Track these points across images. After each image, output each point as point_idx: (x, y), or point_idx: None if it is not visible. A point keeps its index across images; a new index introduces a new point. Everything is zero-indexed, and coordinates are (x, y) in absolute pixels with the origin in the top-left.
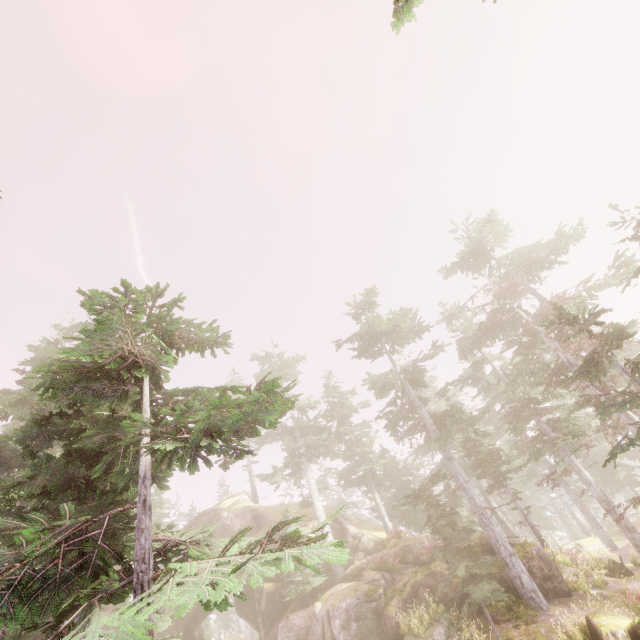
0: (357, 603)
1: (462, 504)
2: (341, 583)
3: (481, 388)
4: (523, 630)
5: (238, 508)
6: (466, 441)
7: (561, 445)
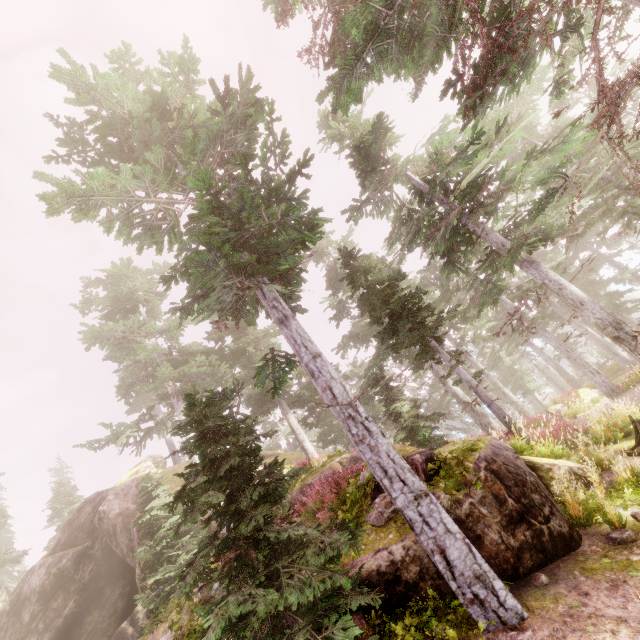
0: None
1: (402, 397)
2: None
3: (398, 221)
4: None
5: (123, 484)
6: (365, 296)
7: (525, 257)
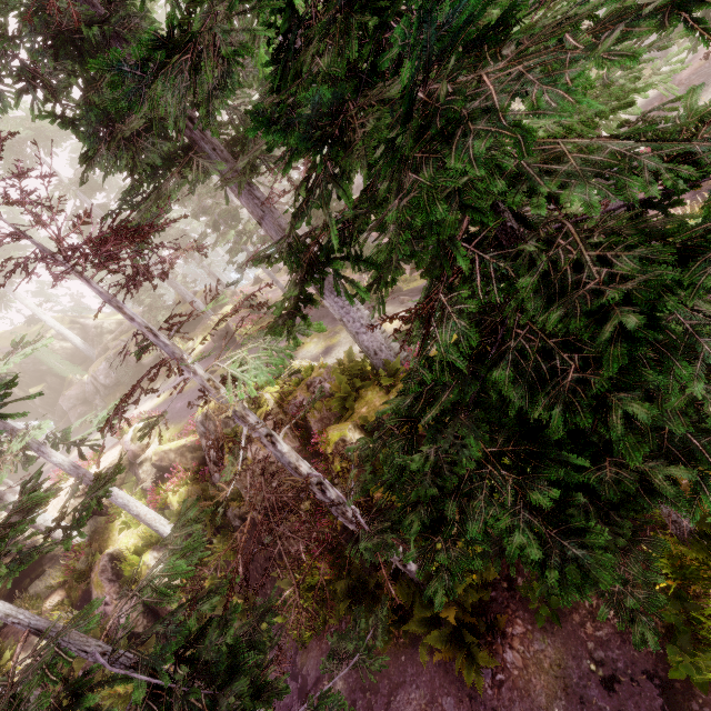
0: (107, 361)
1: (176, 273)
2: (98, 359)
3: None
4: (202, 330)
5: None
6: None
7: None
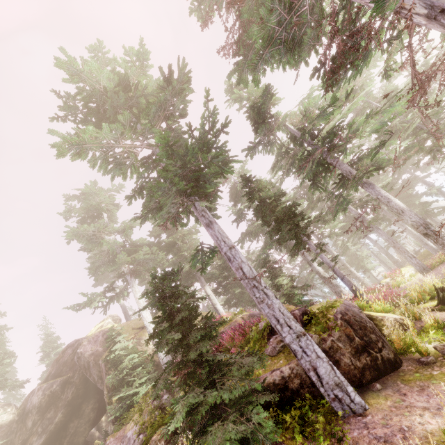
0: None
1: (282, 274)
2: None
3: (279, 155)
4: None
5: (93, 334)
6: (259, 207)
7: (365, 180)
